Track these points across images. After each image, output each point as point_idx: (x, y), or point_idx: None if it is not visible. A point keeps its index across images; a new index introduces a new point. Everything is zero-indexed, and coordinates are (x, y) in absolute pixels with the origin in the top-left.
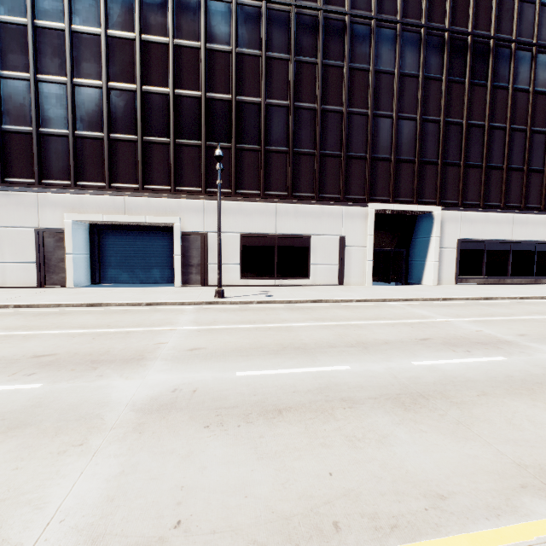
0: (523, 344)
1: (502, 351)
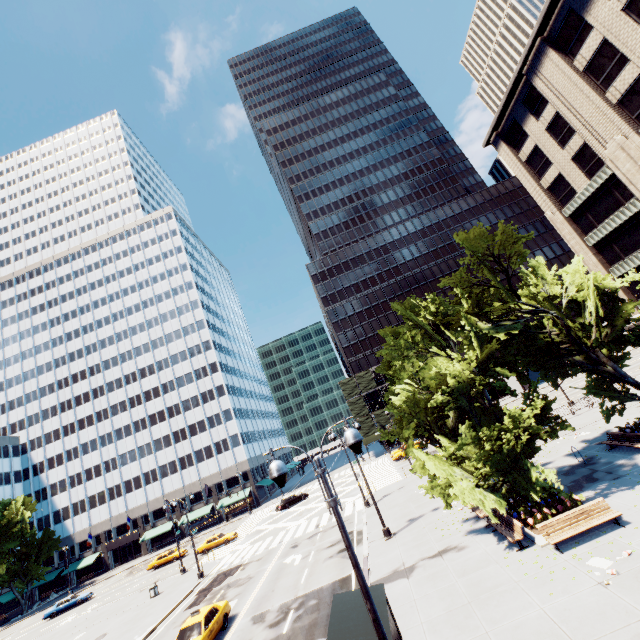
0: None
1: None
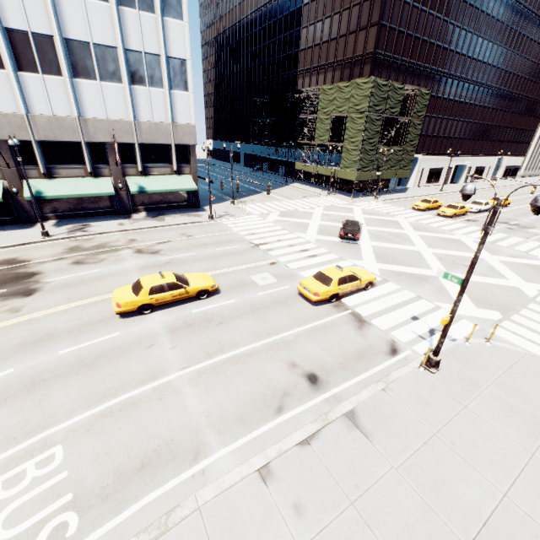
0: None
1: None
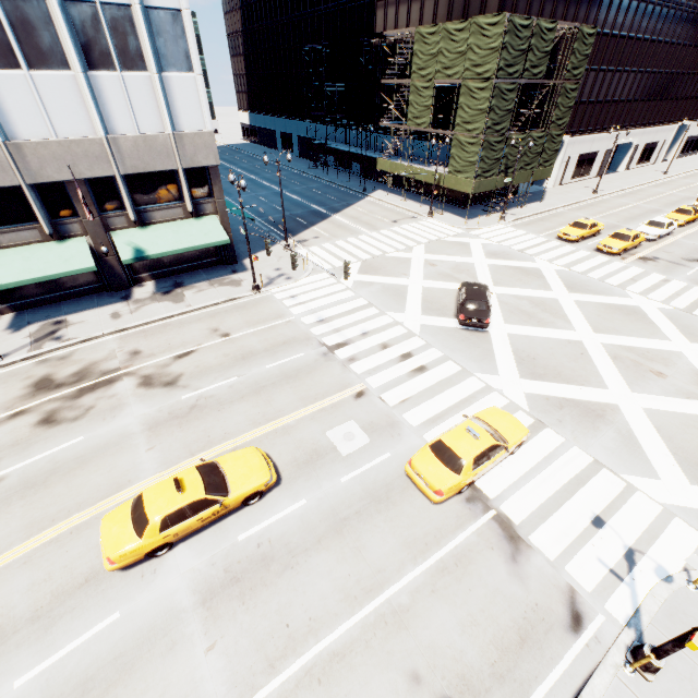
0: None
1: None
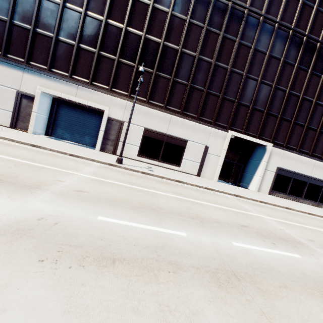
0: (312, 247)
1: (297, 250)
